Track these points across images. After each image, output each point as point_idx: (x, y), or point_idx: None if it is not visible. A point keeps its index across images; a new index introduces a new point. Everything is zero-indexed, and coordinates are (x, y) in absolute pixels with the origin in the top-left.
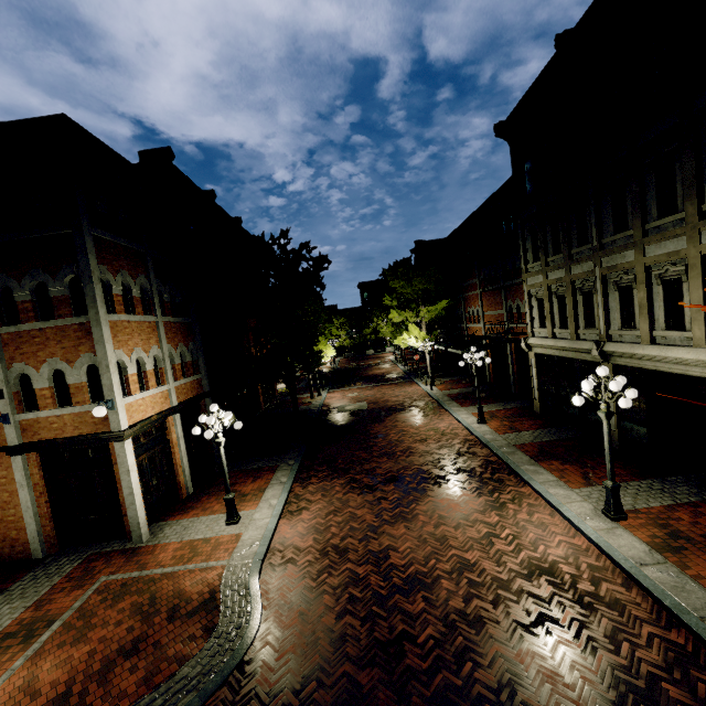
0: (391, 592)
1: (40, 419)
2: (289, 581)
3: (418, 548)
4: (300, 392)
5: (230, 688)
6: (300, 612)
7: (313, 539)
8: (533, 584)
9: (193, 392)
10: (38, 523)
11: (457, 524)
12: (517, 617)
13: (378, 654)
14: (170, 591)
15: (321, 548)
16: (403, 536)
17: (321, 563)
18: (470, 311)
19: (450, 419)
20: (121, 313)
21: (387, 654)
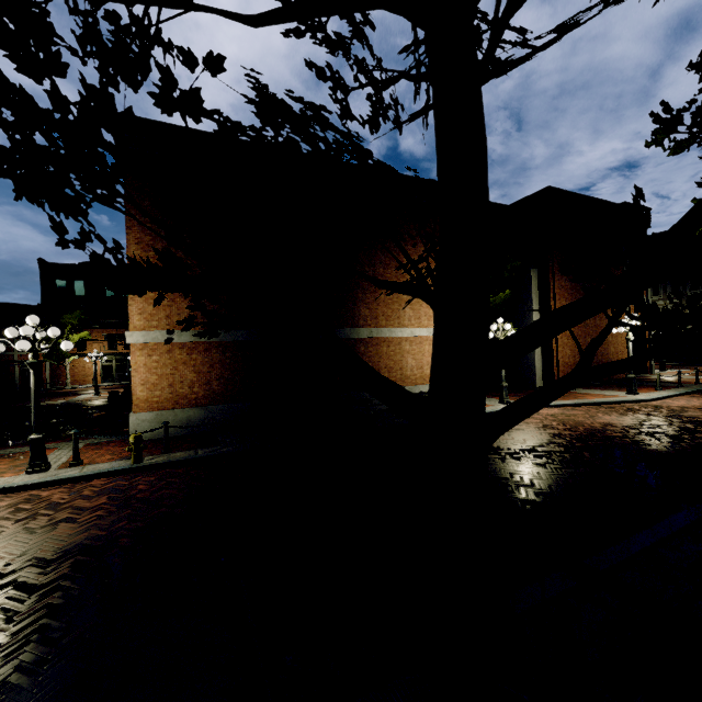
0: None
1: None
2: None
3: None
4: None
5: None
6: None
7: None
8: None
9: None
10: None
11: None
12: None
13: None
14: None
15: None
16: None
17: None
18: None
19: None
20: None
21: None
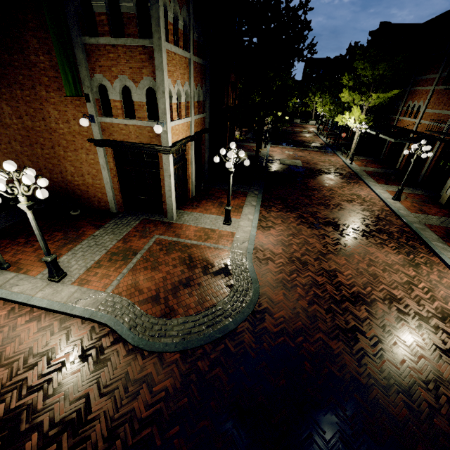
0: (342, 299)
1: (113, 124)
2: (272, 272)
3: (357, 277)
4: (250, 141)
5: (249, 323)
6: (283, 293)
7: (282, 250)
8: (446, 325)
9: (200, 126)
10: (113, 193)
11: (383, 268)
12: (436, 342)
13: (340, 334)
14: (199, 256)
15: (288, 257)
16: (345, 265)
17: (290, 266)
18: (410, 105)
19: (368, 190)
20: (171, 44)
21: (346, 336)
